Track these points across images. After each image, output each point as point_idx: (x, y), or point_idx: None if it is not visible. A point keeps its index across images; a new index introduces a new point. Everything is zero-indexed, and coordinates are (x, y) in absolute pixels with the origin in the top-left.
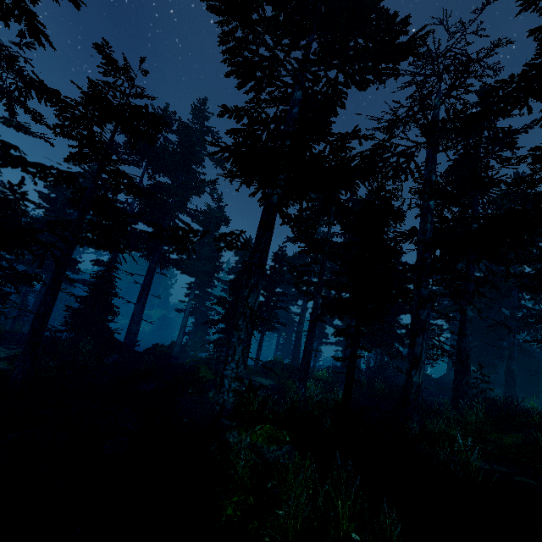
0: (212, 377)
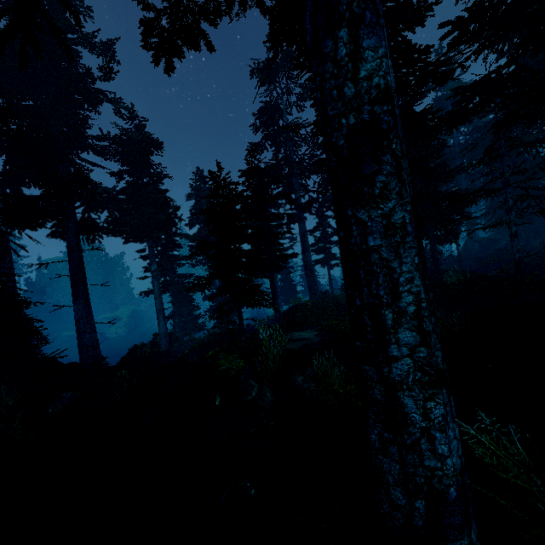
0: (241, 364)
